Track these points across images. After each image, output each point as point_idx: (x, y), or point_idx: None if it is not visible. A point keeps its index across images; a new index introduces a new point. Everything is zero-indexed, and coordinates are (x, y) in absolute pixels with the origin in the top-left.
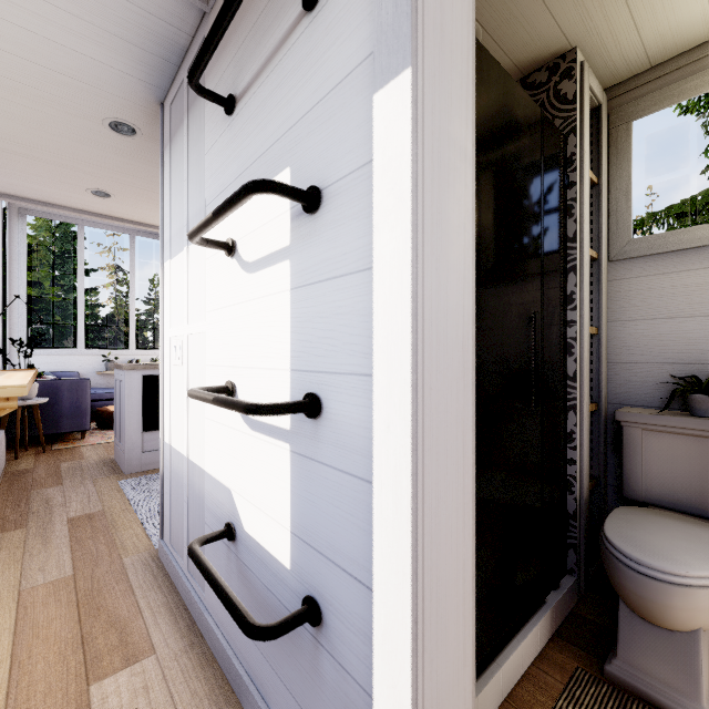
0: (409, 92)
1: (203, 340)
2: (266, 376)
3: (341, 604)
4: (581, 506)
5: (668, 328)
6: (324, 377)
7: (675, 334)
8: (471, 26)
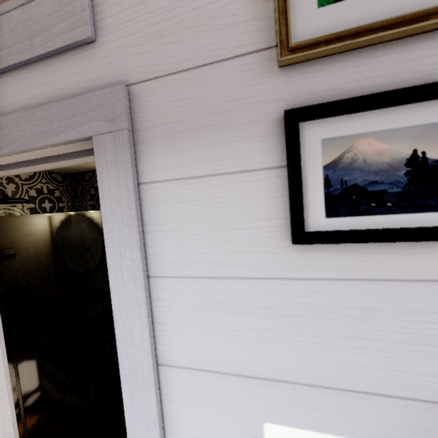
0: None
1: None
2: None
3: None
4: None
5: None
6: None
7: None
8: None
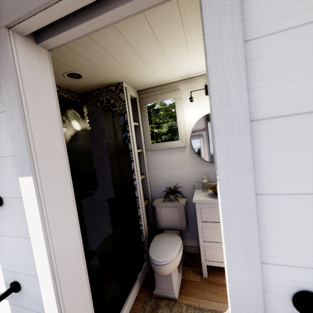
0: (33, 185)
1: None
2: None
3: None
4: (146, 238)
5: (163, 173)
6: (19, 275)
7: (165, 174)
8: (62, 136)
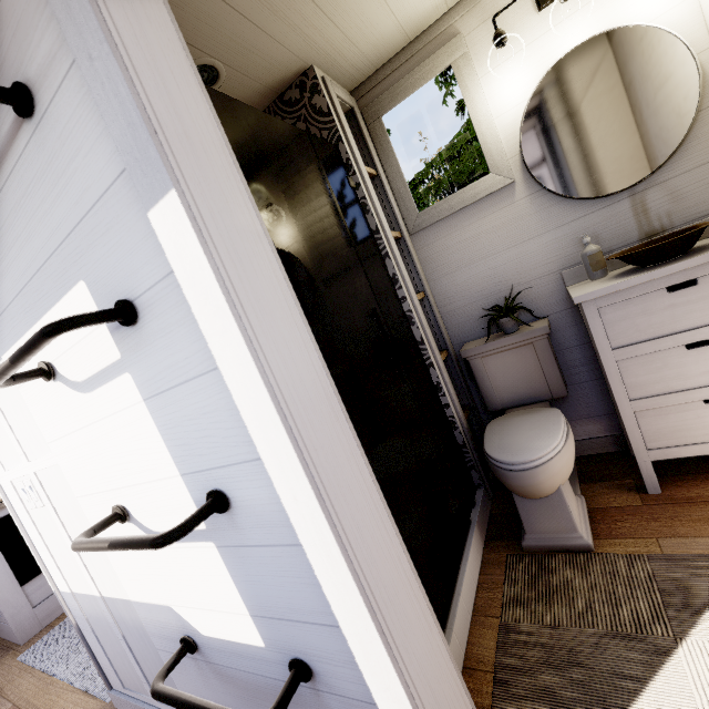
0: (183, 212)
1: (59, 473)
2: (156, 488)
3: (322, 650)
4: (466, 435)
5: (468, 274)
6: (217, 472)
7: (474, 277)
8: (213, 117)
